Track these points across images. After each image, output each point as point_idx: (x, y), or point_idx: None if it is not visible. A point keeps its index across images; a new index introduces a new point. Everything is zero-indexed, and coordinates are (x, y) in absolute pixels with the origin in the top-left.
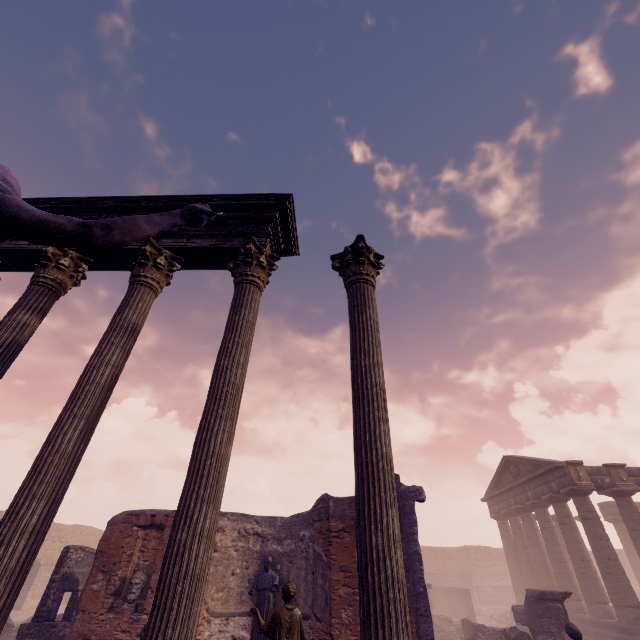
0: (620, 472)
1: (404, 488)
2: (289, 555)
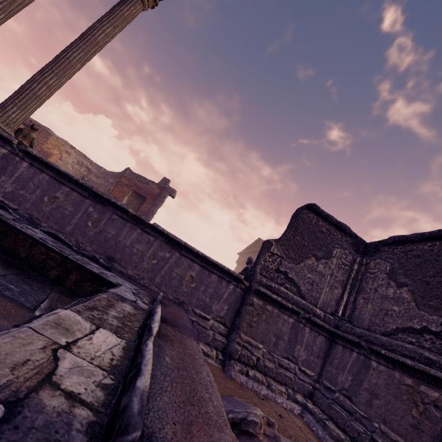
0: None
1: (167, 186)
2: (98, 185)
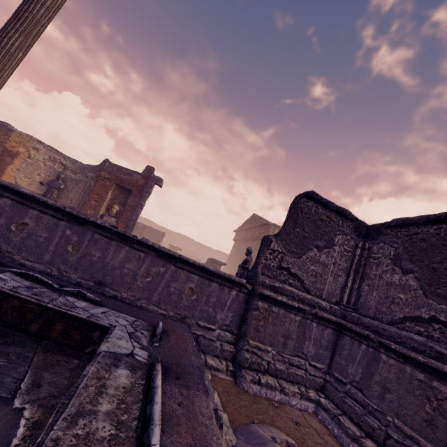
0: None
1: (153, 175)
2: (77, 181)
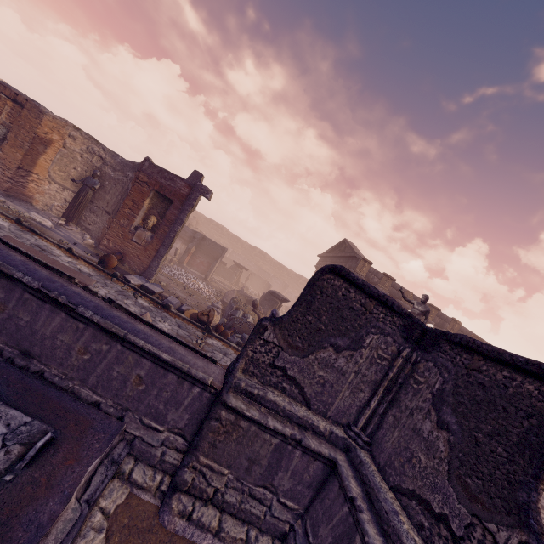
0: (388, 281)
1: (199, 184)
2: (116, 181)
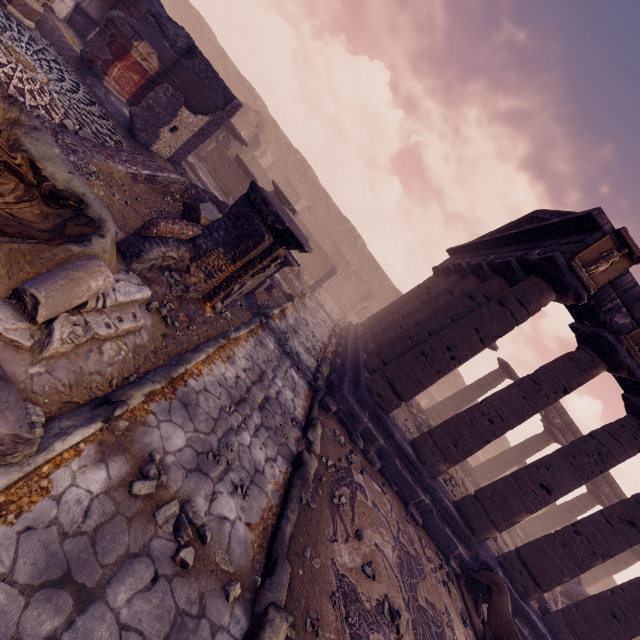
0: None
1: None
2: None
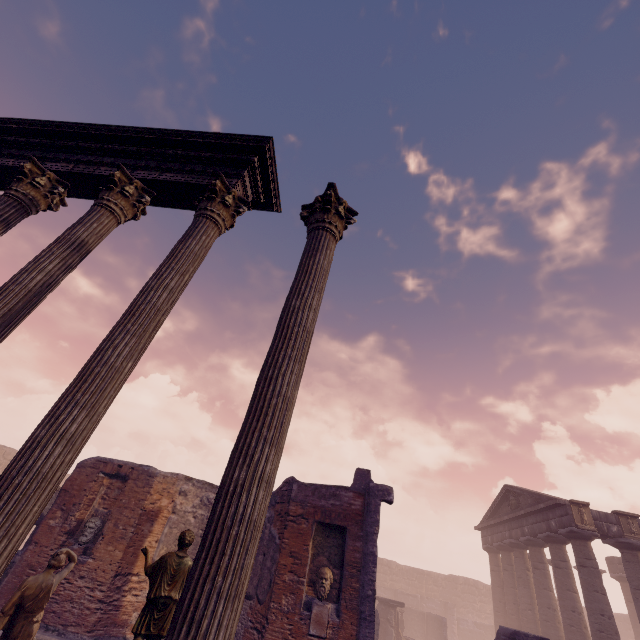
0: (631, 523)
1: (373, 485)
2: None
